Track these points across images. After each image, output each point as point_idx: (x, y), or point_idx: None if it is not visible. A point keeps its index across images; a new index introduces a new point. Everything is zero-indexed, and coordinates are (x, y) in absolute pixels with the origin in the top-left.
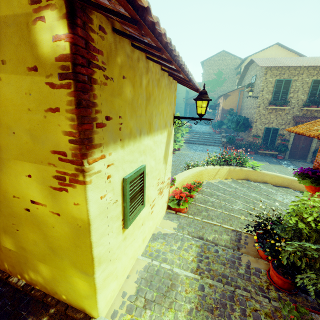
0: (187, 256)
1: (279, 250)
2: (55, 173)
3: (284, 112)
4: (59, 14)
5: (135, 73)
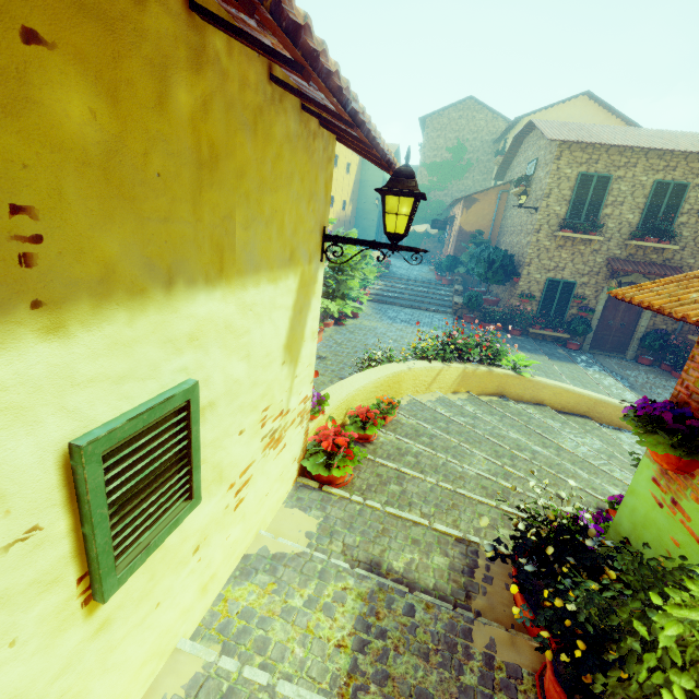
0: (328, 631)
1: (576, 633)
2: None
3: (589, 248)
4: None
5: (123, 45)
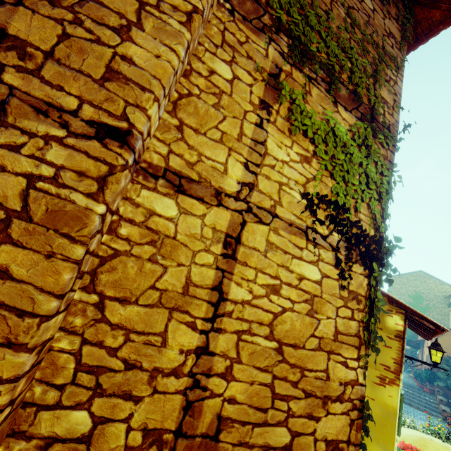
0: None
1: None
2: (378, 374)
3: None
4: (401, 318)
5: None
